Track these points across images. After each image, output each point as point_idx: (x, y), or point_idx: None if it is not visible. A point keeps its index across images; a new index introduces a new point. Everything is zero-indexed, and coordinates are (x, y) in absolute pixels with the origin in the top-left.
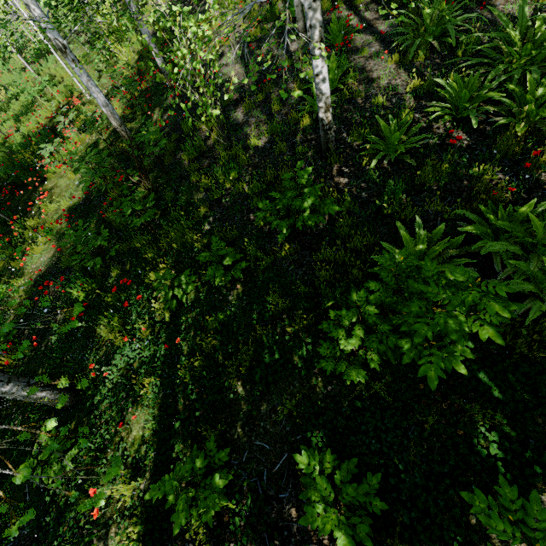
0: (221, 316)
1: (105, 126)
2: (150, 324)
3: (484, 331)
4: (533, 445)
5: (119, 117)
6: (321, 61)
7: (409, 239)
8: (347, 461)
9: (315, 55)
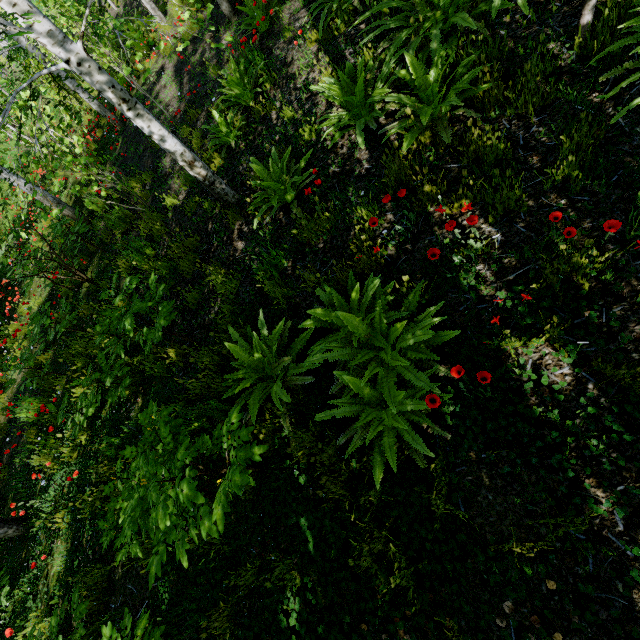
0: (116, 441)
1: (69, 196)
2: (75, 447)
3: (216, 510)
4: (329, 617)
5: (54, 197)
6: (142, 122)
7: (239, 350)
8: (157, 628)
9: (130, 117)
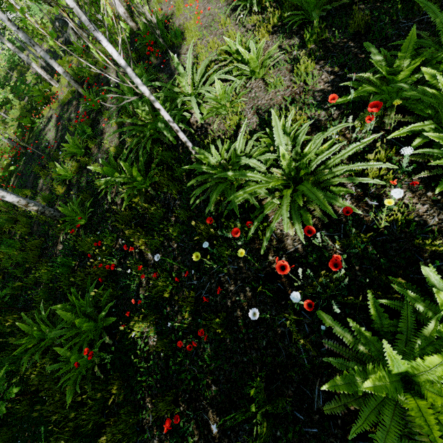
0: None
1: None
2: None
3: None
4: None
5: None
6: None
7: (24, 326)
8: None
9: None
